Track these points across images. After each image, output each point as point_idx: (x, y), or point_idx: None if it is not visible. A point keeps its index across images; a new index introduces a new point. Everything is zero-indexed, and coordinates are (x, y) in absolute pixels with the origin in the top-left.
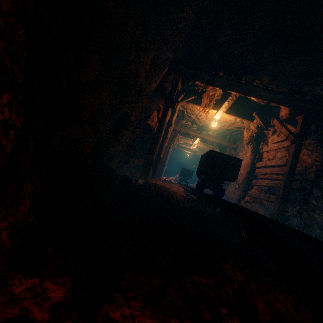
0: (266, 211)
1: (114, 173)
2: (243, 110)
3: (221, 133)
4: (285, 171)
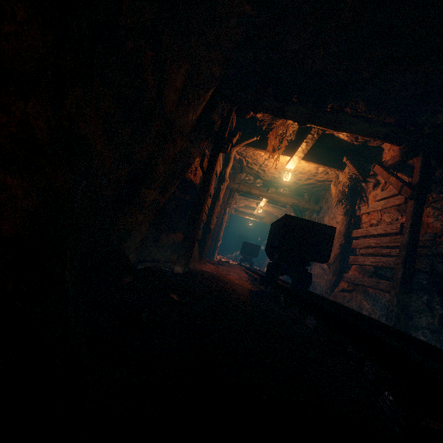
0: (375, 304)
1: (126, 261)
2: (327, 154)
3: (296, 191)
4: (403, 242)
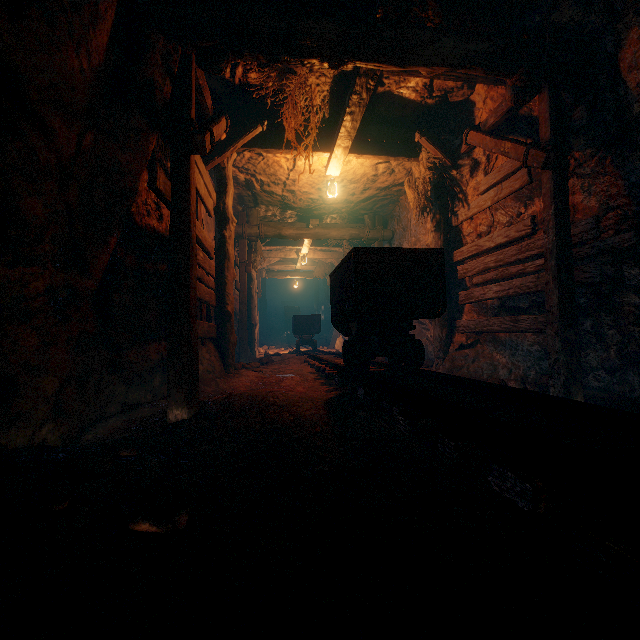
0: (514, 354)
1: None
2: (389, 134)
3: (351, 215)
4: (549, 246)
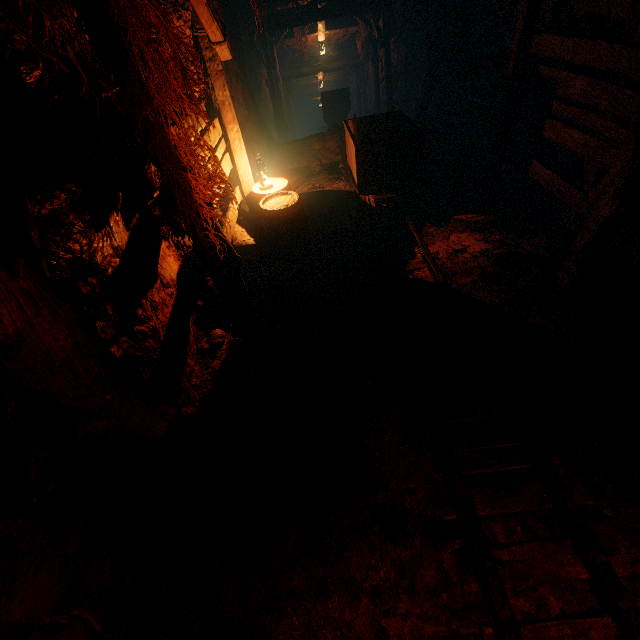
0: None
1: None
2: (342, 18)
3: (344, 48)
4: (385, 79)
